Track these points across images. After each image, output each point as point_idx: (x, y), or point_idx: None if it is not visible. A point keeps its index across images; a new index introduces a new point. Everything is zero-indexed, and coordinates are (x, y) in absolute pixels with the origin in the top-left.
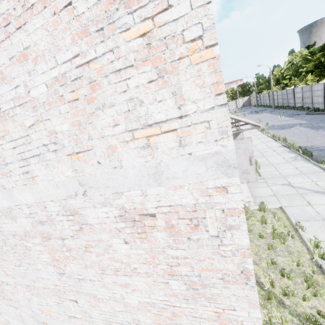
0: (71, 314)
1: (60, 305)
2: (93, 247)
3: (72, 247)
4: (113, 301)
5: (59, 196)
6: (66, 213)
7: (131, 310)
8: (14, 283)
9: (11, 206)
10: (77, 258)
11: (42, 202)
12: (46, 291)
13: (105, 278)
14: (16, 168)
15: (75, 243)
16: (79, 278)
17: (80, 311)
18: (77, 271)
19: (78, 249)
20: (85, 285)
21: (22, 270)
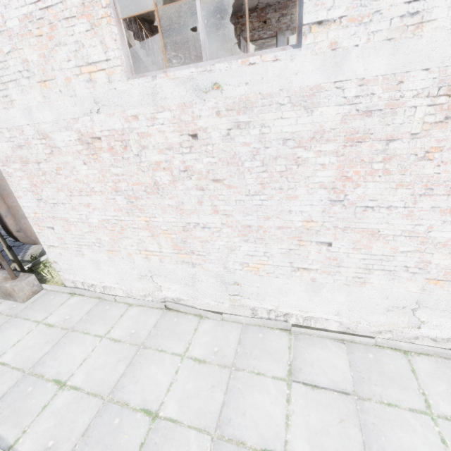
0: (303, 265)
1: (292, 253)
2: (443, 151)
3: (399, 154)
4: (404, 238)
5: (449, 59)
6: (438, 92)
7: (429, 248)
8: (220, 225)
9: (324, 84)
10: (393, 173)
11: (402, 73)
12: (280, 233)
13: (422, 202)
14: (395, 6)
15: (410, 146)
16: (368, 205)
17: (326, 258)
18: (373, 195)
19: (409, 156)
20: (369, 217)
21: (256, 201)
